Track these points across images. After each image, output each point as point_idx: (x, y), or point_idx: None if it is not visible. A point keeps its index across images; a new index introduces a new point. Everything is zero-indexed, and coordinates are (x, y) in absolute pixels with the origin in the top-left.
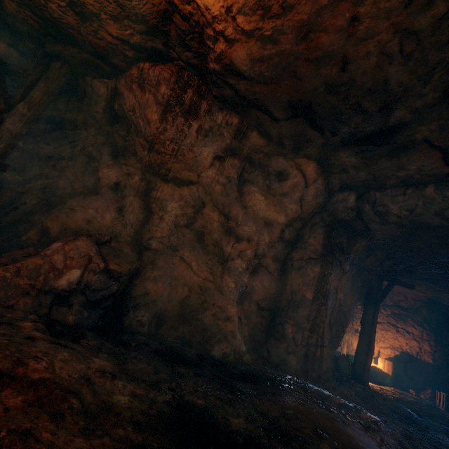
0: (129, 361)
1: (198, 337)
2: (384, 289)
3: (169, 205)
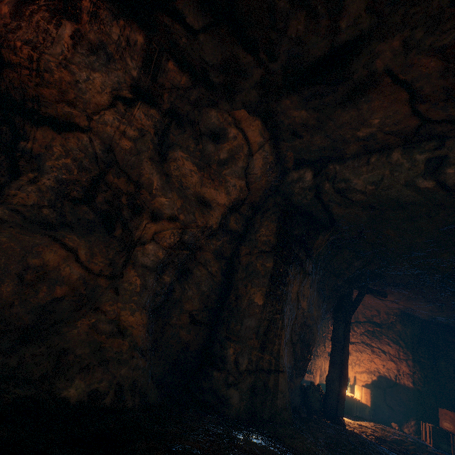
0: None
1: (48, 365)
2: (354, 299)
3: (46, 163)
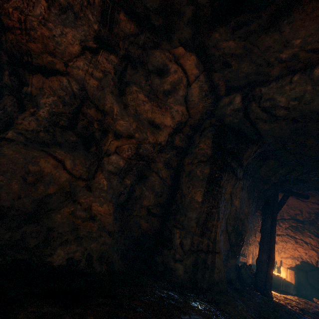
0: None
1: (40, 239)
2: (280, 200)
3: (41, 101)
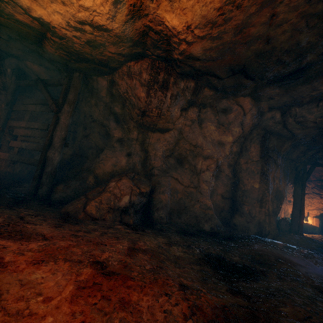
0: (171, 237)
1: (194, 221)
2: (308, 171)
3: (158, 146)
